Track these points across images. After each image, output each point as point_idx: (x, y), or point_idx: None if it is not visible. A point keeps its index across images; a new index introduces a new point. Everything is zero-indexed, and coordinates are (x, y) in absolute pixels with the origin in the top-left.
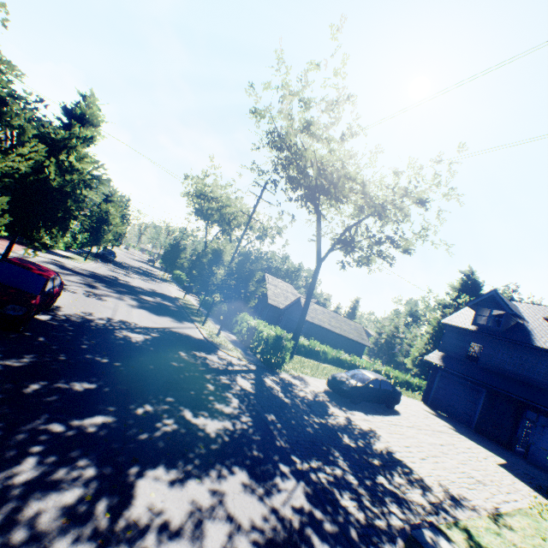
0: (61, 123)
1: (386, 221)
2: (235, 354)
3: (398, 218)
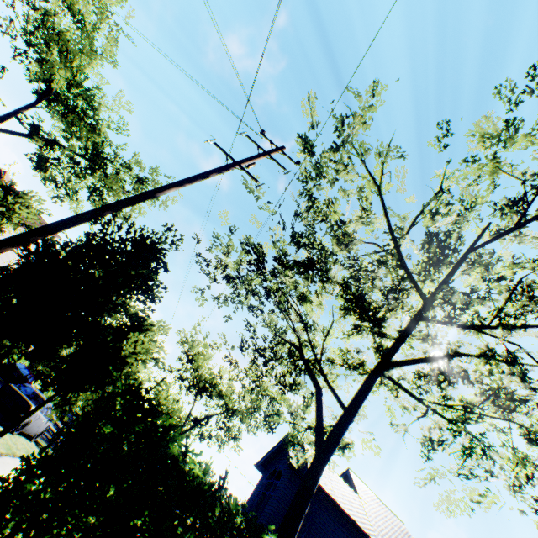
0: None
1: (228, 414)
2: None
3: (242, 417)
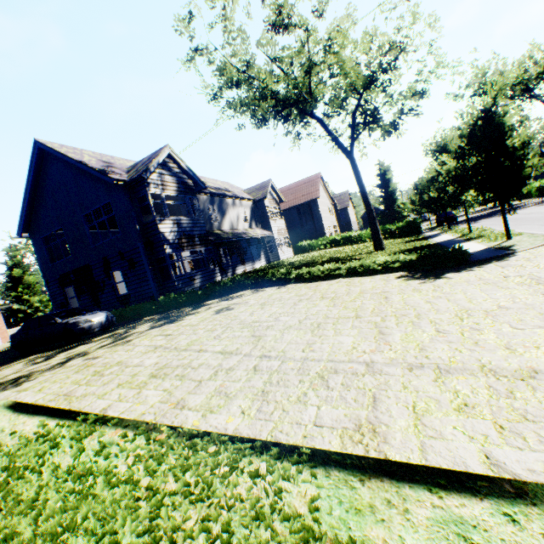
0: (379, 181)
1: None
2: (532, 200)
3: None
